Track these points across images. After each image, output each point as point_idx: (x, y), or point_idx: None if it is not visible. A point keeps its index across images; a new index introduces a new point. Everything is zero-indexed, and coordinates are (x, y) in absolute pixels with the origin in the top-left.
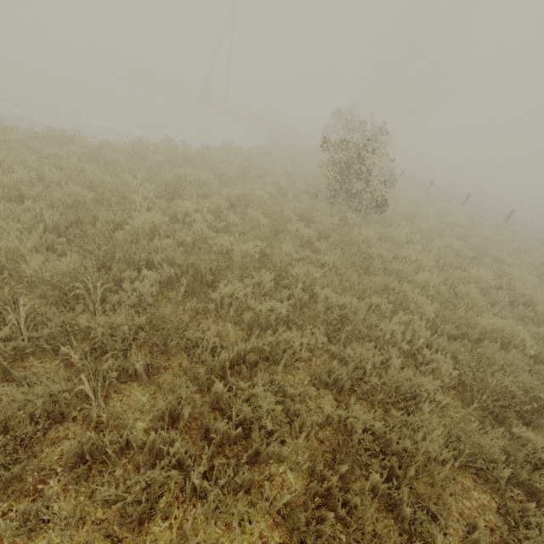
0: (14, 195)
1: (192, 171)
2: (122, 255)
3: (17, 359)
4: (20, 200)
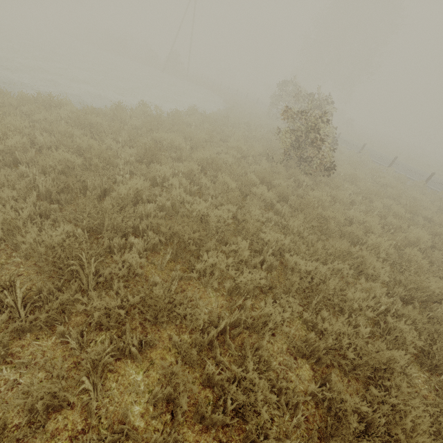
0: (8, 160)
1: (166, 135)
2: (111, 222)
3: (14, 337)
4: (14, 163)
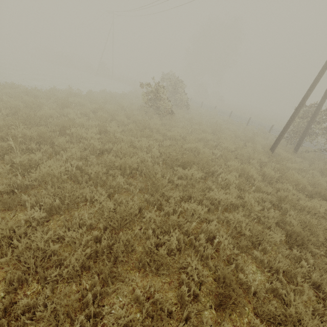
0: None
1: (77, 99)
2: (34, 123)
3: None
4: None
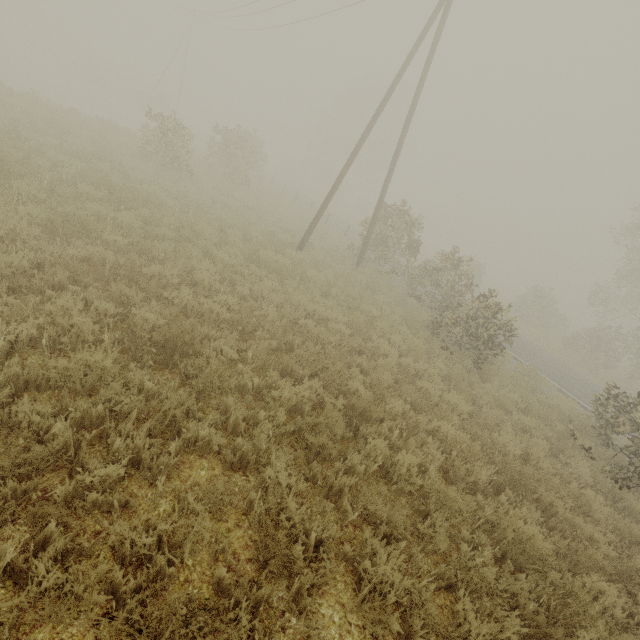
0: None
1: (22, 102)
2: None
3: None
4: None
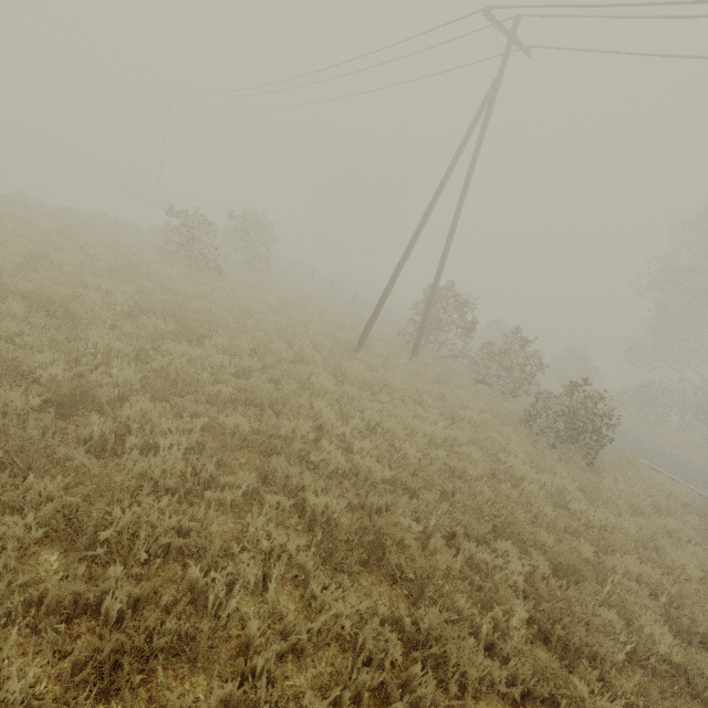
0: None
1: (21, 211)
2: None
3: None
4: None
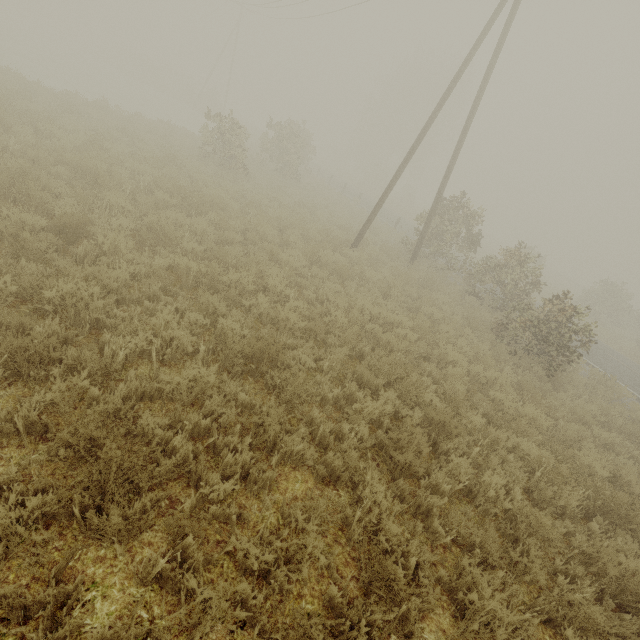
0: None
1: (97, 112)
2: (5, 110)
3: None
4: None
